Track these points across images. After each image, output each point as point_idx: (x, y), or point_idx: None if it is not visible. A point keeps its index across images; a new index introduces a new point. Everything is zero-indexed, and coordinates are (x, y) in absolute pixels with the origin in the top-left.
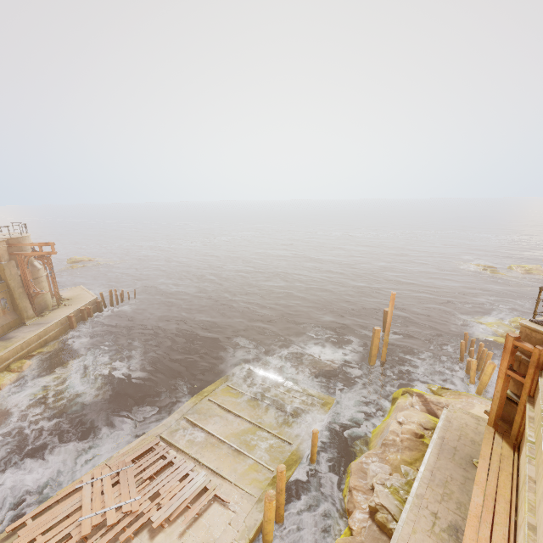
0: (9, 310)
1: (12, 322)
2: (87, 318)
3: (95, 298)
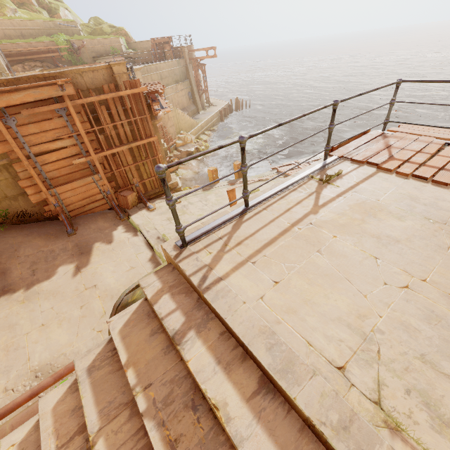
0: (191, 102)
1: (194, 110)
2: (227, 116)
3: (228, 103)
